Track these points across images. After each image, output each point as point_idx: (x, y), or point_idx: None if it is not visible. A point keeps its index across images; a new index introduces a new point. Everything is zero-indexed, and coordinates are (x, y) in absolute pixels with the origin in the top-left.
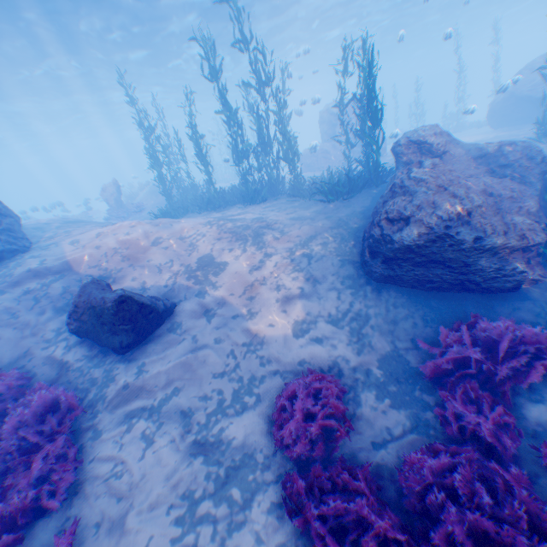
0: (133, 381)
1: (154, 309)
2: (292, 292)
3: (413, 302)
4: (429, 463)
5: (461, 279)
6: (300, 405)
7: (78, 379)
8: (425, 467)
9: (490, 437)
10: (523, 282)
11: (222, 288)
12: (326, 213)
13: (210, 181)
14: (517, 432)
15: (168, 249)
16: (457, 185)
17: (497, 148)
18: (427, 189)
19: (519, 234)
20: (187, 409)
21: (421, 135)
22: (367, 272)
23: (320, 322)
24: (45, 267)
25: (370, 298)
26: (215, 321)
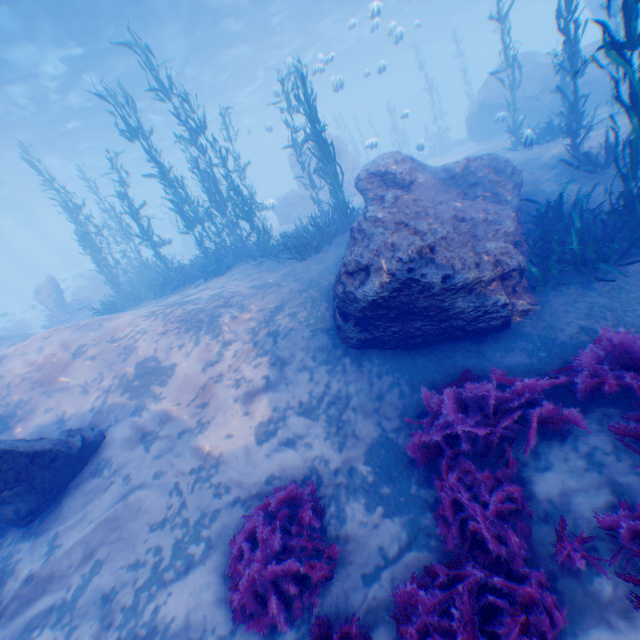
0: (40, 566)
1: (63, 453)
2: (255, 384)
3: (399, 366)
4: (424, 597)
5: (445, 327)
6: (261, 549)
7: None
8: (418, 605)
9: (490, 539)
10: (513, 316)
11: (166, 398)
12: (295, 272)
13: (161, 258)
14: (527, 518)
15: (96, 360)
16: (424, 216)
17: (463, 166)
18: (384, 228)
19: (493, 262)
20: (113, 593)
21: (381, 165)
22: (343, 338)
23: (291, 417)
24: None
25: (350, 371)
26: (156, 447)
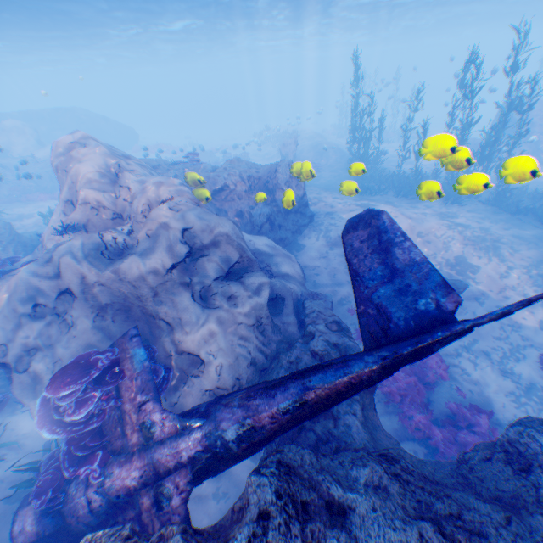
0: None
1: None
2: None
3: None
4: None
5: None
6: None
7: None
8: None
9: None
10: None
11: (480, 284)
12: None
13: (416, 174)
14: None
15: (429, 244)
16: None
17: None
18: None
19: None
20: (486, 352)
21: None
22: None
23: None
24: None
25: None
26: (483, 306)
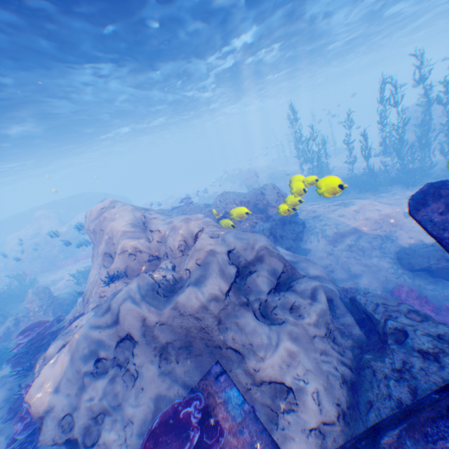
0: None
1: None
2: None
3: None
4: None
5: None
6: None
7: (438, 294)
8: None
9: None
10: None
11: None
12: None
13: (369, 171)
14: None
15: None
16: None
17: None
18: None
19: None
20: None
21: None
22: None
23: None
24: (343, 231)
25: None
26: None
